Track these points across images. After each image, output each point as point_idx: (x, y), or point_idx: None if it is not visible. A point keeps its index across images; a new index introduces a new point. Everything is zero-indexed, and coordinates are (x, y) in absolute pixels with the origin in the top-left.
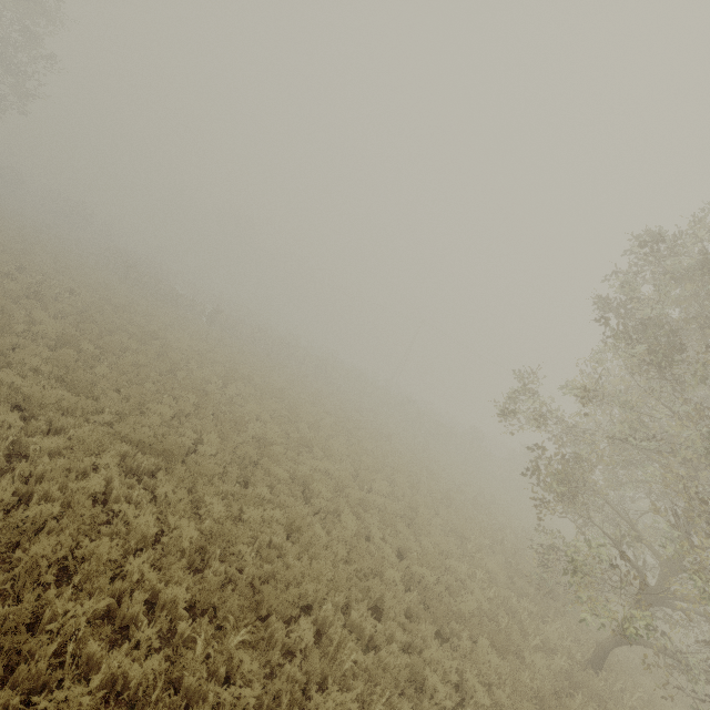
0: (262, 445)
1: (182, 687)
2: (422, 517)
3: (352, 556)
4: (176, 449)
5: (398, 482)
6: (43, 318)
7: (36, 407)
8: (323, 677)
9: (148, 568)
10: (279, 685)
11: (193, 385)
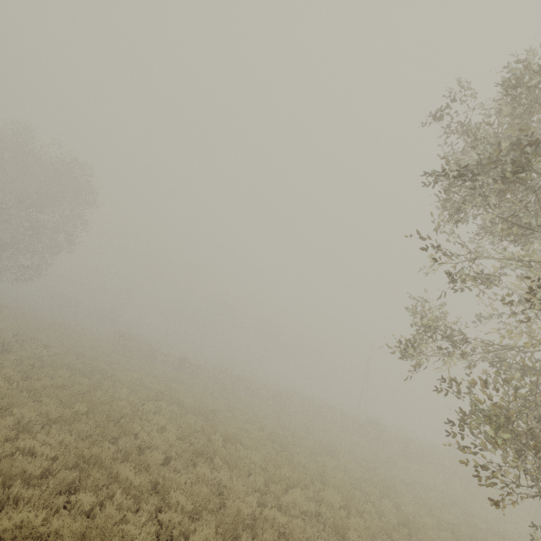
0: (128, 447)
1: None
2: None
3: None
4: None
5: (325, 497)
6: None
7: None
8: None
9: None
10: None
11: (105, 403)
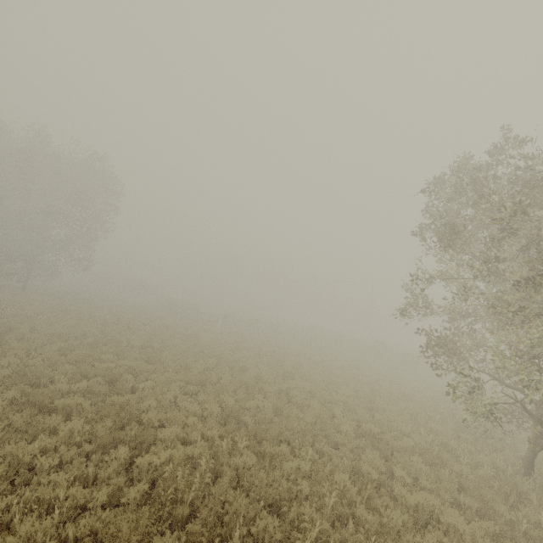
0: (257, 376)
1: (219, 463)
2: (375, 403)
3: (317, 422)
4: (207, 381)
5: (360, 388)
6: (134, 338)
7: (138, 372)
8: (296, 468)
9: (198, 424)
10: (266, 461)
11: (215, 356)
